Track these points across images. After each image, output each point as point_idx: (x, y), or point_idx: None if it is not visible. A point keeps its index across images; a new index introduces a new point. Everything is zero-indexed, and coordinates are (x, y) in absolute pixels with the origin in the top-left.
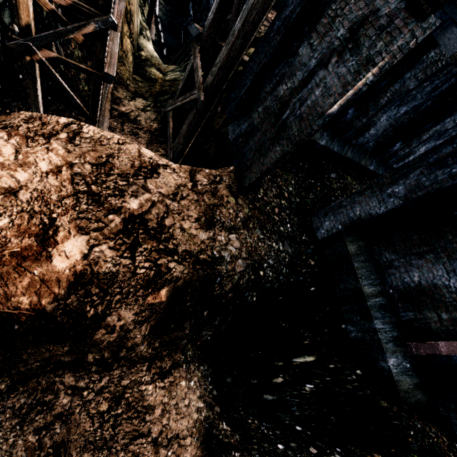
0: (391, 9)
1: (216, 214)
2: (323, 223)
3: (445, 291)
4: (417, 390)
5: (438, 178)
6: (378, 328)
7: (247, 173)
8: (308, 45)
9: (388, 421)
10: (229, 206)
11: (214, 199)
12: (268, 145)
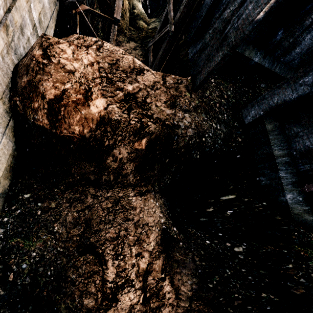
0: None
1: (177, 101)
2: (250, 112)
3: None
4: (305, 213)
5: None
6: (282, 176)
7: (199, 76)
8: None
9: (280, 227)
10: (185, 97)
11: (176, 92)
12: (214, 53)
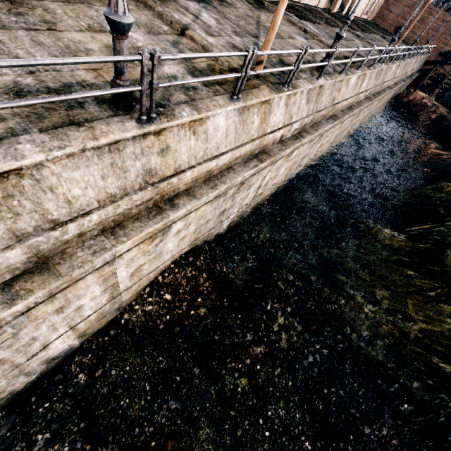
0: None
1: None
2: None
3: None
4: None
5: None
6: None
7: None
8: None
9: None
10: None
11: None
12: None
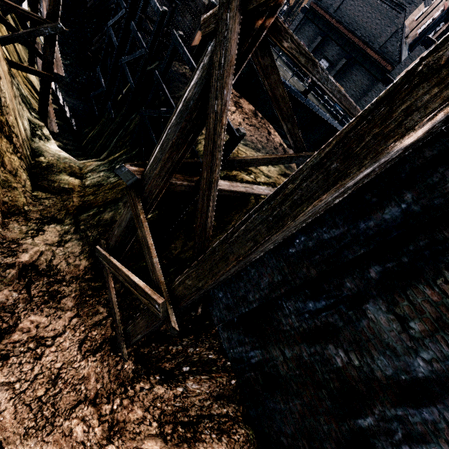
0: None
1: None
2: None
3: None
4: None
5: None
6: None
7: None
8: (390, 313)
9: None
10: None
11: None
12: (329, 447)
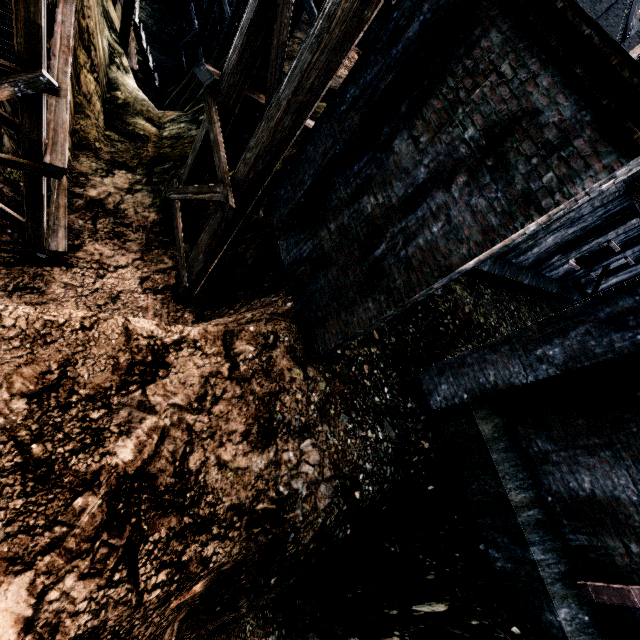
0: (565, 118)
1: (275, 411)
2: (437, 385)
3: (634, 511)
4: None
5: (614, 345)
6: (538, 560)
7: (319, 331)
8: (409, 138)
9: None
10: (295, 386)
11: (269, 383)
12: (352, 293)
